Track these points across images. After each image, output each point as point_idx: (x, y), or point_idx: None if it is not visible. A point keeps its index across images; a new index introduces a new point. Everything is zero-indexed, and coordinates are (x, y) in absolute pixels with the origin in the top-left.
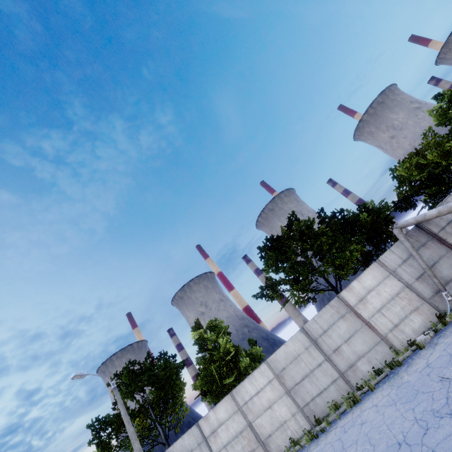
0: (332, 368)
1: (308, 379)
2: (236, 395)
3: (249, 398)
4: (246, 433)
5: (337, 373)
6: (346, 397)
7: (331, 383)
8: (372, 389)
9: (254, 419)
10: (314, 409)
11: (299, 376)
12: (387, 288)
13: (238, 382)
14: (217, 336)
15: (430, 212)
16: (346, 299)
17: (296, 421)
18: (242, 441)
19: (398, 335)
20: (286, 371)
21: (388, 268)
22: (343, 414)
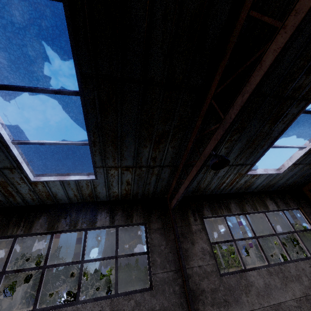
0: None
1: None
2: None
3: None
4: None
5: None
6: None
7: None
8: None
9: None
10: None
11: None
12: None
13: None
14: None
15: None
16: None
17: None
18: None
19: None
20: None
21: None
22: None
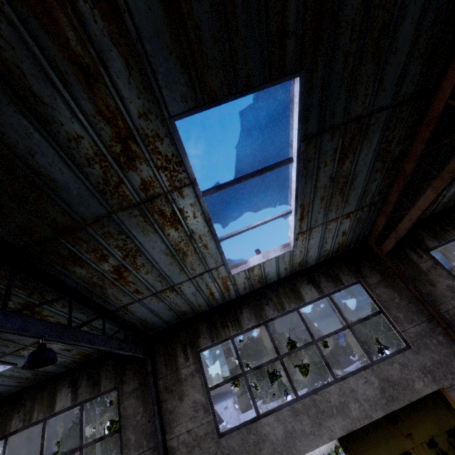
0: None
1: None
2: None
3: None
4: None
5: None
6: None
7: None
8: None
9: None
10: None
11: None
12: None
13: None
14: None
15: None
16: None
17: None
18: None
19: None
20: None
21: None
22: None
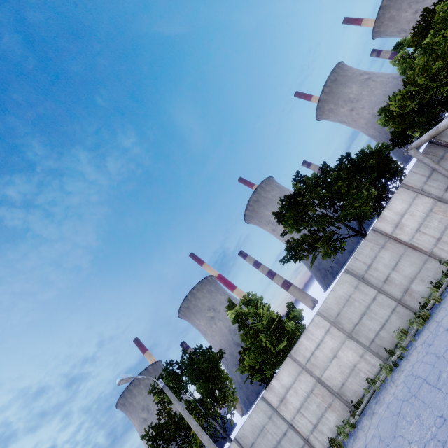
0: (388, 298)
1: (366, 317)
2: (296, 356)
3: (311, 354)
4: (317, 390)
5: (394, 301)
6: (410, 321)
7: (391, 313)
8: (439, 301)
9: (322, 374)
10: (381, 344)
11: (356, 316)
12: (419, 207)
13: (289, 348)
14: (257, 307)
15: (442, 123)
16: (381, 229)
17: (366, 361)
18: (315, 399)
19: (444, 247)
20: (341, 316)
21: (414, 189)
22: (416, 335)
